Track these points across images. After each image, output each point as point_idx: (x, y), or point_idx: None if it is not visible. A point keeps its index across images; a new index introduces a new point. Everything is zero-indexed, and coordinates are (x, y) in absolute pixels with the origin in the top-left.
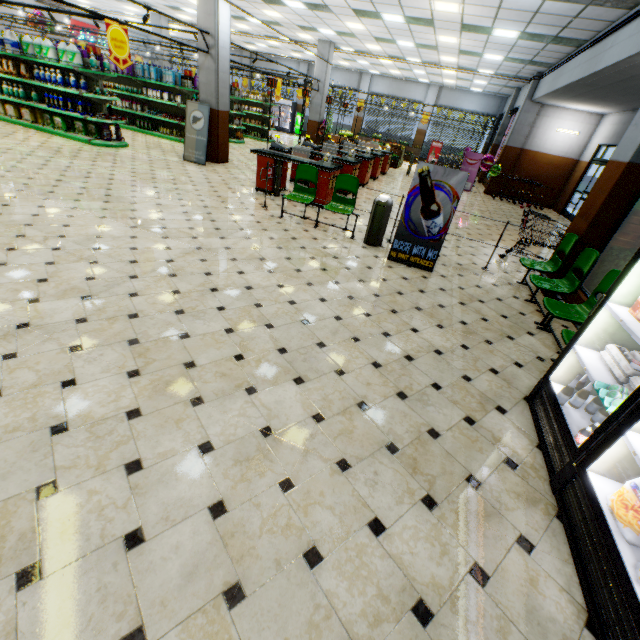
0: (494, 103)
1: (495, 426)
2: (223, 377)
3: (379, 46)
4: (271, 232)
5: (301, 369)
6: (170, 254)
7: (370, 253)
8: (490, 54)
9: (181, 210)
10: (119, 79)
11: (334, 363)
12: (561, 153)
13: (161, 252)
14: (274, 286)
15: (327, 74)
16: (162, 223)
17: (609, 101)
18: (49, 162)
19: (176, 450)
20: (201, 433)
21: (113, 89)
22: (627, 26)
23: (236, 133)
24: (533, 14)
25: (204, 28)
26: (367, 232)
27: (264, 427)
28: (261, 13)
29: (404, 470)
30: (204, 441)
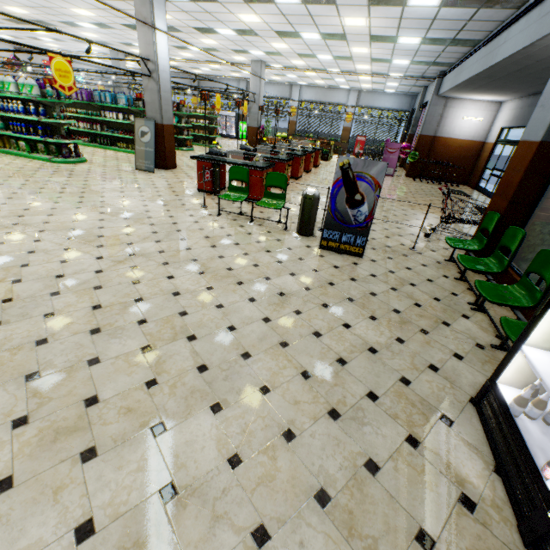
0: (406, 100)
1: (442, 445)
2: (128, 414)
3: (303, 61)
4: (207, 231)
5: (221, 391)
6: (101, 264)
7: (302, 243)
8: (398, 59)
9: (122, 217)
10: (81, 105)
11: (259, 378)
12: (469, 137)
13: (92, 262)
14: (203, 289)
15: (261, 87)
16: (100, 231)
17: (506, 90)
18: (6, 181)
19: (43, 541)
20: (83, 506)
21: (76, 114)
22: (517, 23)
23: (186, 142)
24: (431, 21)
25: (145, 56)
26: (298, 223)
27: (166, 485)
28: (199, 42)
29: (338, 533)
30: (84, 520)
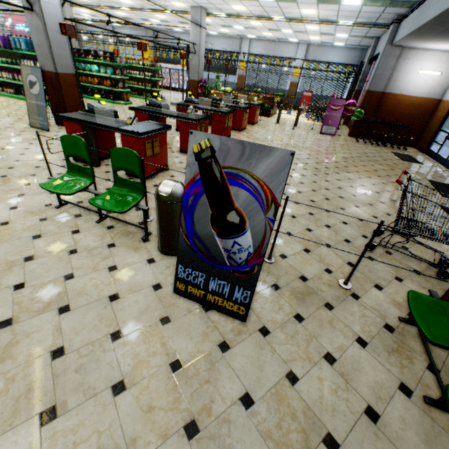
0: (355, 55)
1: None
2: None
3: (243, 5)
4: None
5: None
6: None
7: (151, 277)
8: None
9: None
10: (4, 53)
11: None
12: (423, 94)
13: None
14: None
15: (201, 37)
16: None
17: None
18: None
19: None
20: None
21: None
22: None
23: (122, 95)
24: None
25: None
26: (157, 235)
27: None
28: None
29: None
30: None
